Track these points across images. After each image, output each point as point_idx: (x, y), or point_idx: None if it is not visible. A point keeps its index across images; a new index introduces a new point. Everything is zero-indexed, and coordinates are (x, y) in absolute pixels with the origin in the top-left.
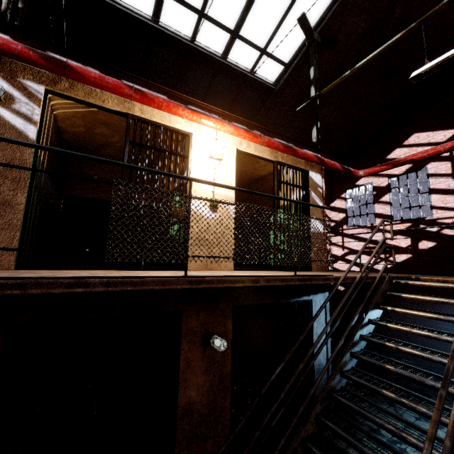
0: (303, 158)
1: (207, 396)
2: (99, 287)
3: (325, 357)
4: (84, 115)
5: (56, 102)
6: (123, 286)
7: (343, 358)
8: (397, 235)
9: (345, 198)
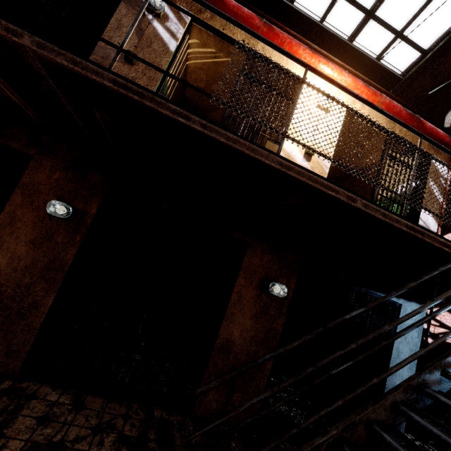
0: (430, 135)
1: (249, 344)
2: (197, 126)
3: None
4: (208, 68)
5: (192, 51)
6: (217, 135)
7: (450, 356)
8: None
9: None
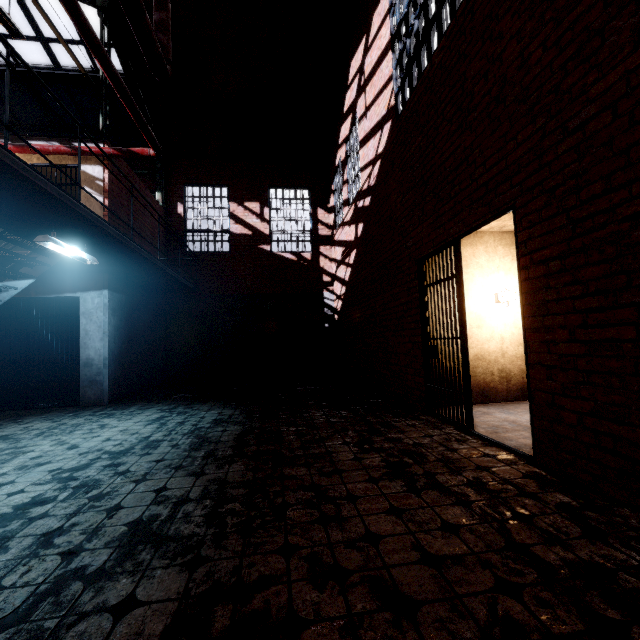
0: (53, 153)
1: None
2: None
3: (99, 354)
4: None
5: None
6: None
7: None
8: (350, 225)
9: (334, 191)
